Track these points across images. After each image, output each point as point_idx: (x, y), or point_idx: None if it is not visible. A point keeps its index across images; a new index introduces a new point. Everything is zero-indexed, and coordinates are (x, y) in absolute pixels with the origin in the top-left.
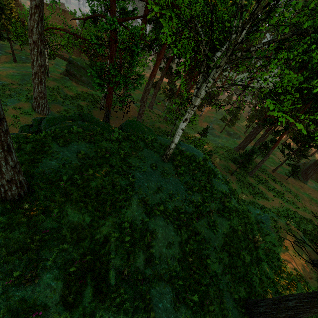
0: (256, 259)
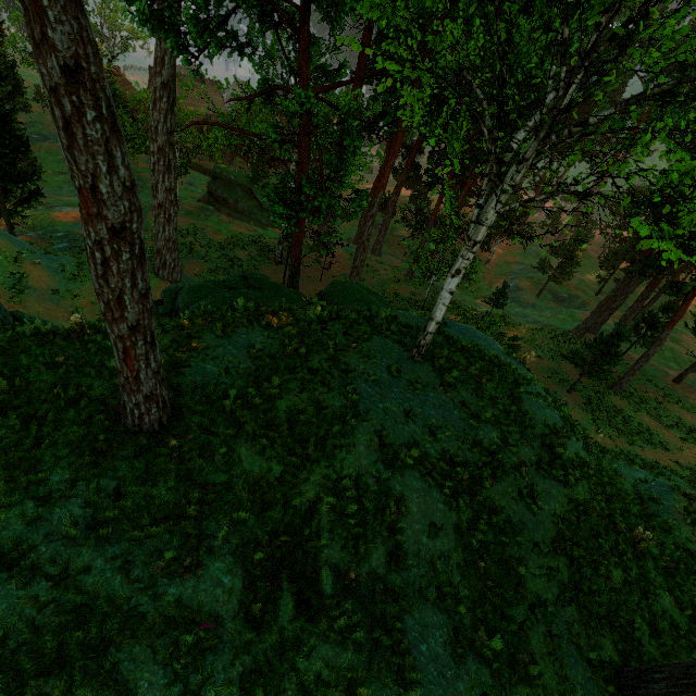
0: (640, 581)
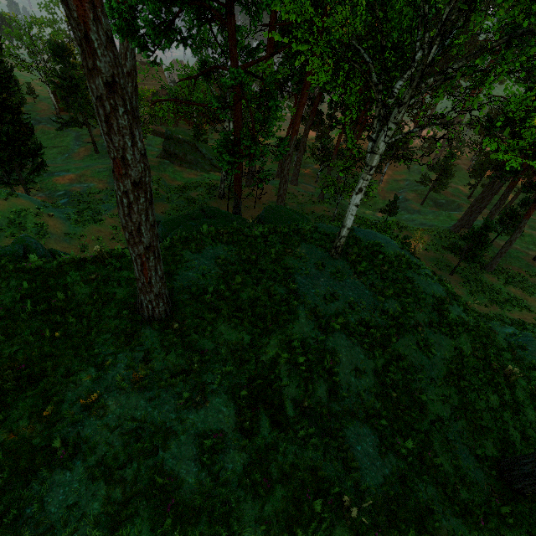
0: (512, 403)
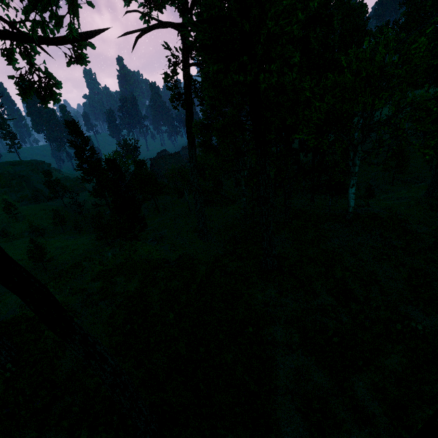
0: None
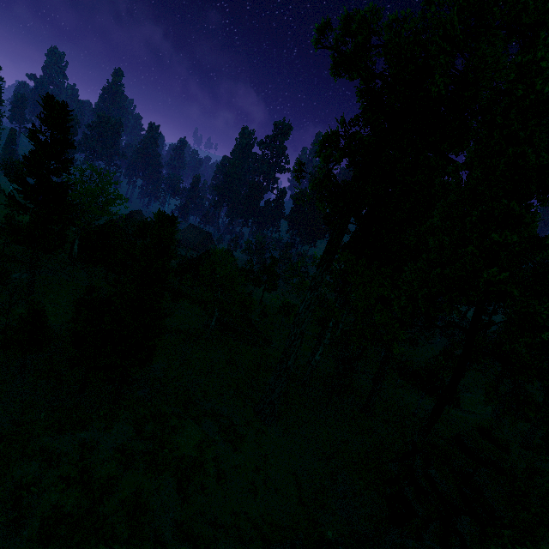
0: None
